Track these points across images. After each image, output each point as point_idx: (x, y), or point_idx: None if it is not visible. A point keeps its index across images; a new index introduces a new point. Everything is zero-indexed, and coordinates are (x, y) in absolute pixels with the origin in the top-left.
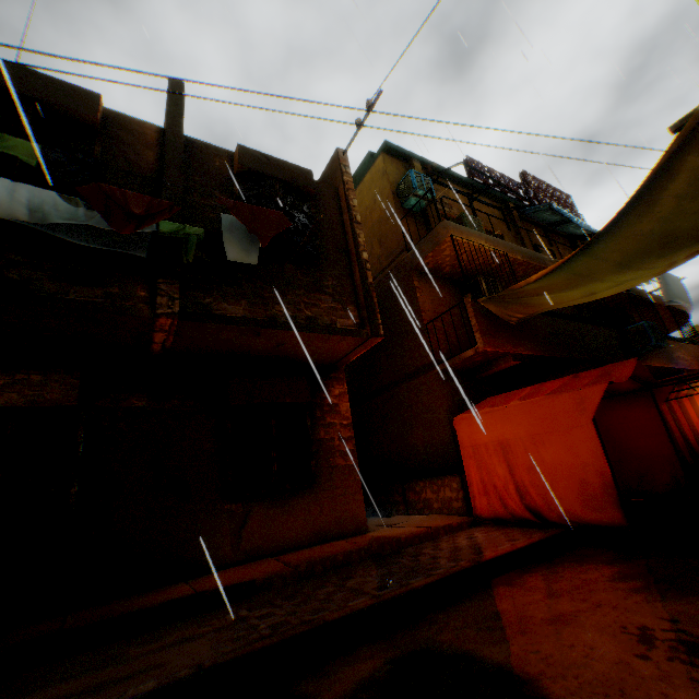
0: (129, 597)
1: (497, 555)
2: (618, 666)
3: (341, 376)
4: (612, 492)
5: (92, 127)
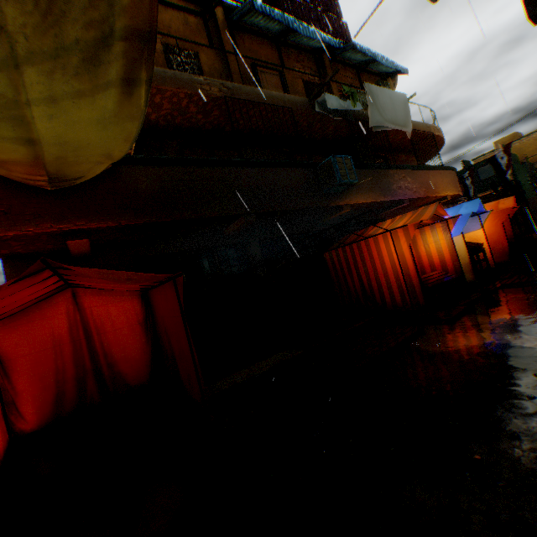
0: None
1: None
2: None
3: None
4: None
5: None
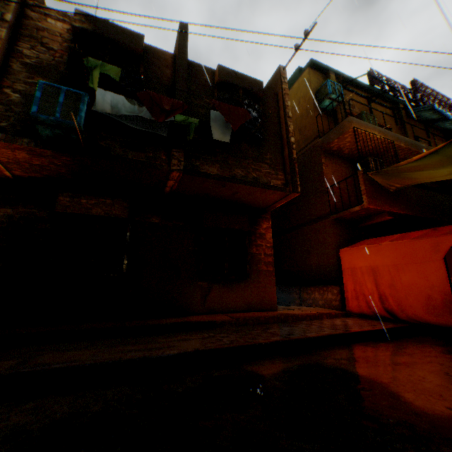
0: (151, 320)
1: (362, 330)
2: (439, 387)
3: (268, 216)
4: (449, 305)
5: (138, 56)
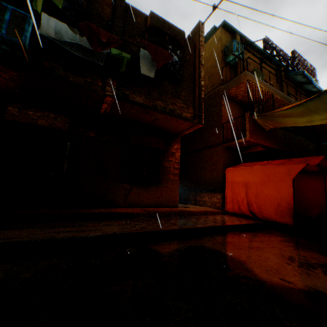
0: (84, 209)
1: (233, 224)
2: (277, 264)
3: (178, 140)
4: (291, 211)
5: None
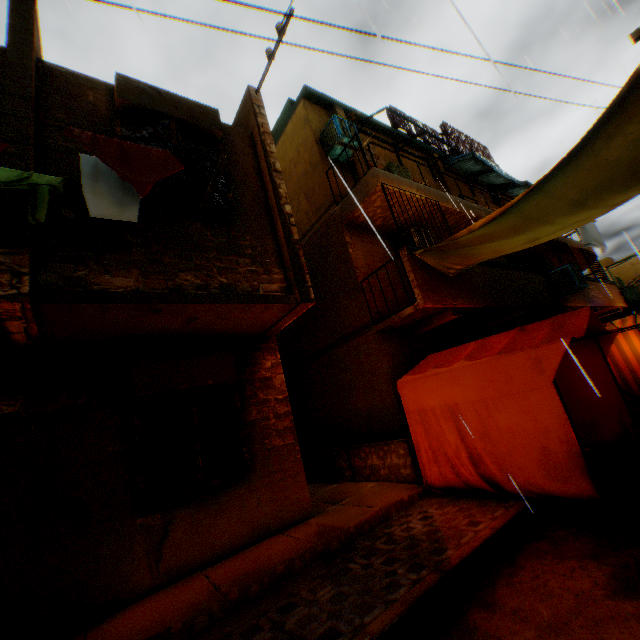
0: None
1: (463, 556)
2: None
3: (272, 345)
4: (578, 460)
5: None
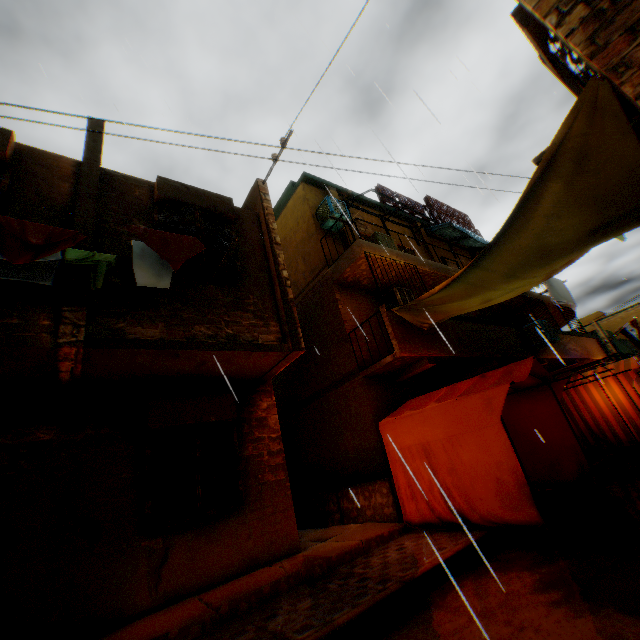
0: None
1: (424, 570)
2: None
3: (269, 388)
4: (526, 489)
5: (1, 160)
